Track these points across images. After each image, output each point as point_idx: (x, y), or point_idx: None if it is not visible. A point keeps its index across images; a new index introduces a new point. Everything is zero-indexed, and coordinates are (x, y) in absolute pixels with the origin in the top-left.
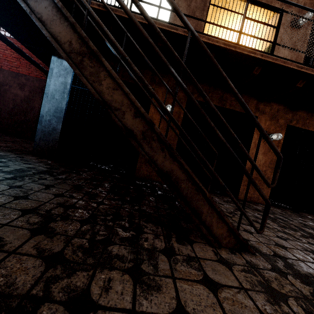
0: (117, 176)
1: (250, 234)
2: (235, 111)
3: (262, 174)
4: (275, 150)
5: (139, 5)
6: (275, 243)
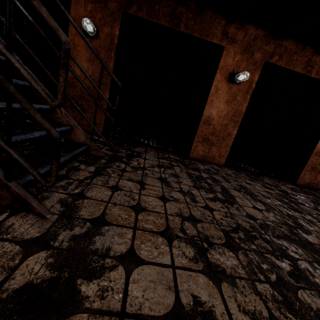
0: (27, 121)
1: (113, 191)
2: (193, 36)
3: (26, 77)
4: (46, 23)
5: None
6: (135, 204)
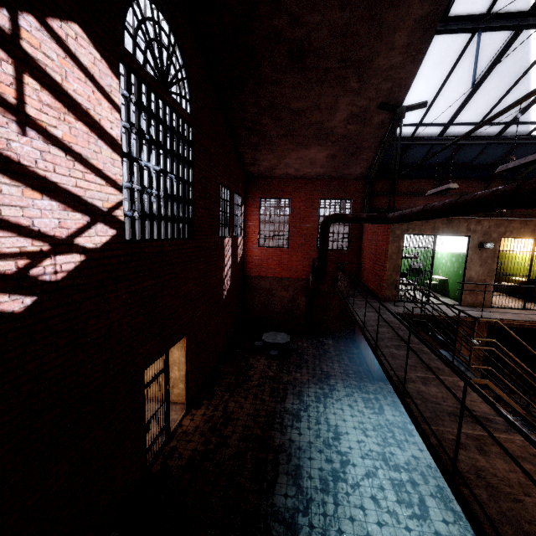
0: None
1: None
2: (533, 328)
3: None
4: None
5: (510, 375)
6: None
